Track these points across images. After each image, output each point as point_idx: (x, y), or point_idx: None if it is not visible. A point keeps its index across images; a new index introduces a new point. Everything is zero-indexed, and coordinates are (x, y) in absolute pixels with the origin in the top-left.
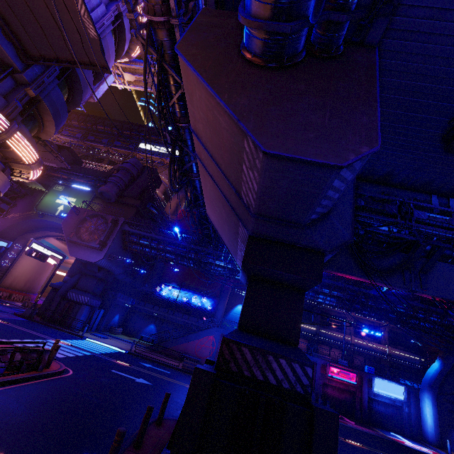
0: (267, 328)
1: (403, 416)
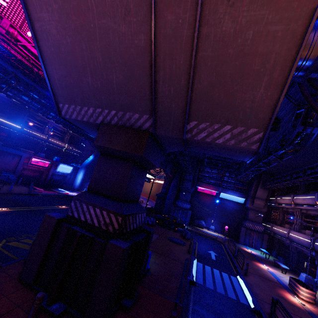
0: (132, 197)
1: (66, 180)
